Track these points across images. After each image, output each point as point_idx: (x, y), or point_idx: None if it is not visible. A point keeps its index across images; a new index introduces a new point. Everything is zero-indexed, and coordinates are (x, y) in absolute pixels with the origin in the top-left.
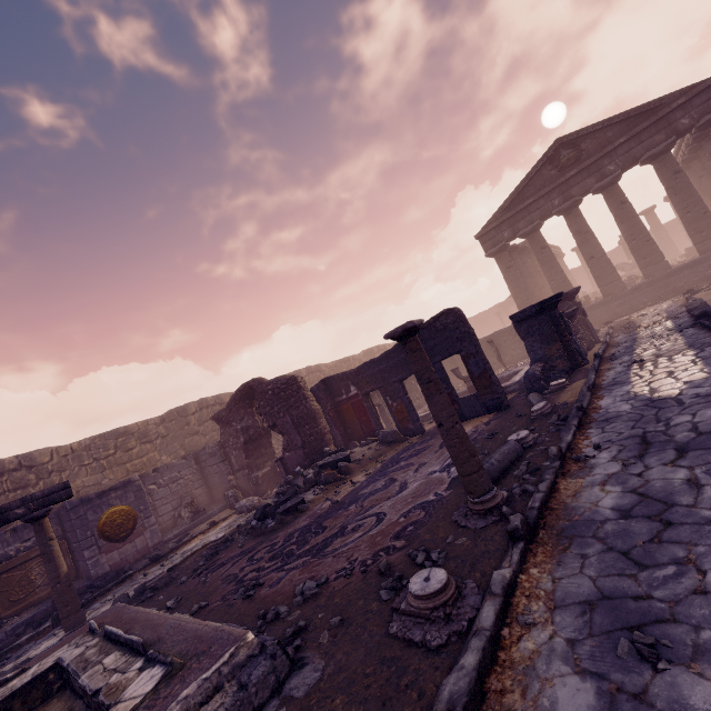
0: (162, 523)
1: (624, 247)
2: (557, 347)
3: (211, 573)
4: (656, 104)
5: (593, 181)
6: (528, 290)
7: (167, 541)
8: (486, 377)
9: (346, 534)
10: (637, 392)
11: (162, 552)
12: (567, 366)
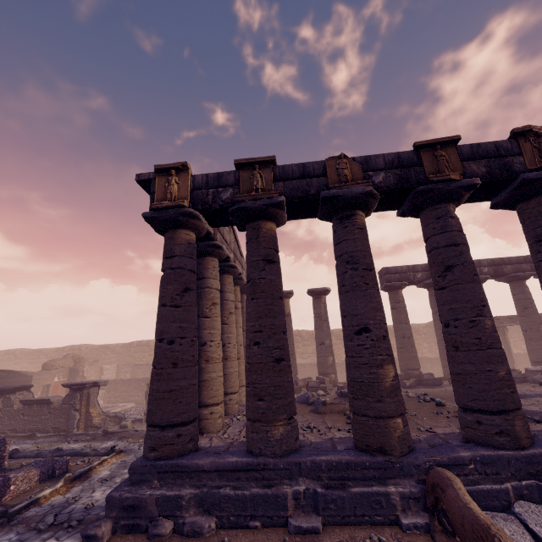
0: None
1: None
2: None
3: None
4: None
5: None
6: None
7: None
8: None
9: None
10: None
11: None
12: None
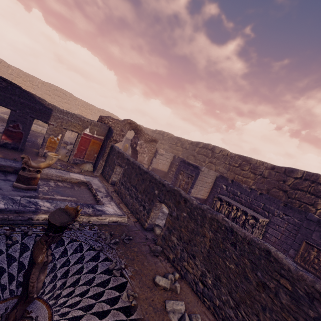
0: None
1: None
2: None
3: None
4: None
5: None
6: None
7: None
8: None
9: None
10: None
11: None
12: None
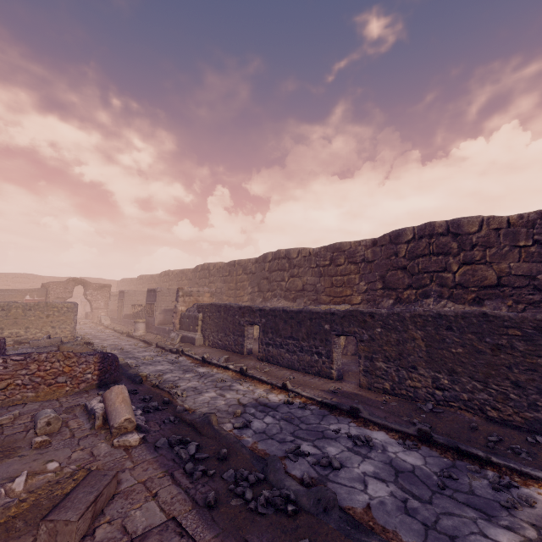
0: None
1: None
2: None
3: None
4: None
5: None
6: None
7: None
8: None
9: None
10: None
11: None
12: None
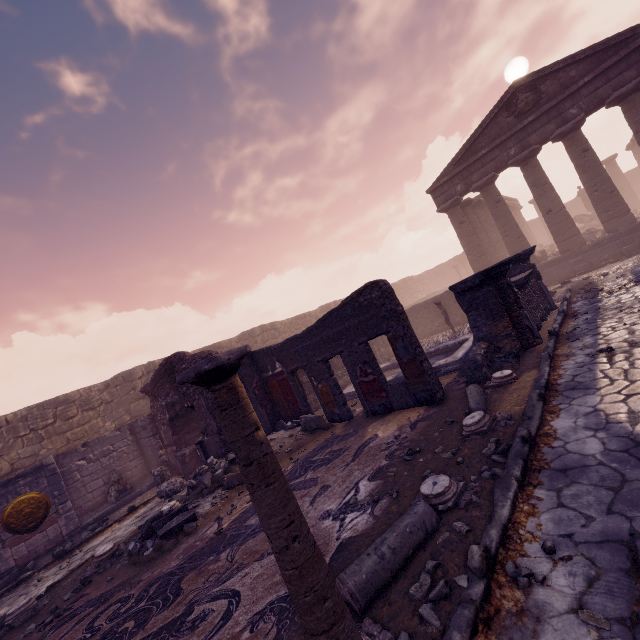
0: (92, 500)
1: (583, 198)
2: (504, 323)
3: (52, 632)
4: (627, 35)
5: (553, 127)
6: (481, 246)
7: (85, 526)
8: (416, 364)
9: (180, 633)
10: (609, 414)
11: (73, 544)
12: (515, 347)
